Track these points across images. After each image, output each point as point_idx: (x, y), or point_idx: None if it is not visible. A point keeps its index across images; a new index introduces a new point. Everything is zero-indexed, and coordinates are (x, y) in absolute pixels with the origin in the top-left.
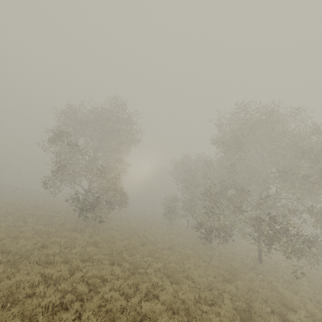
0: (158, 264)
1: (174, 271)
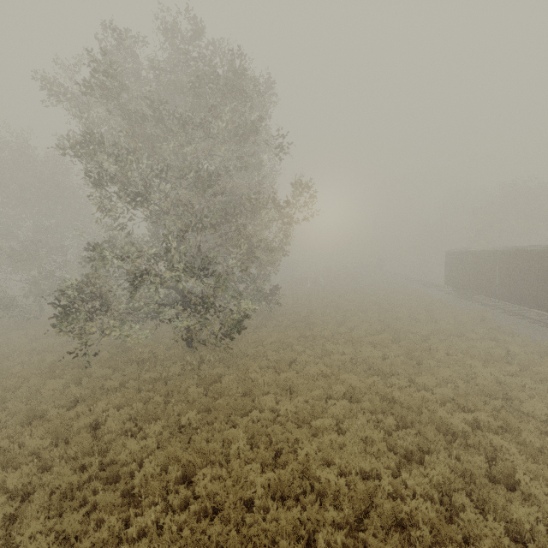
0: None
1: None
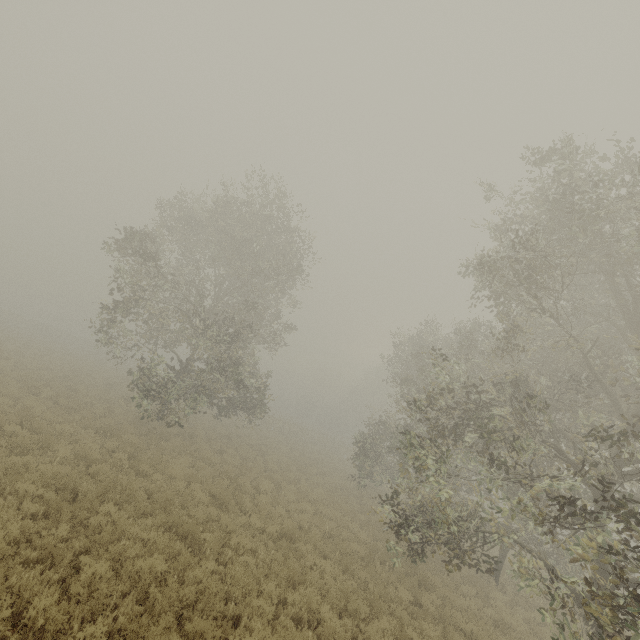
0: (149, 561)
1: (185, 603)
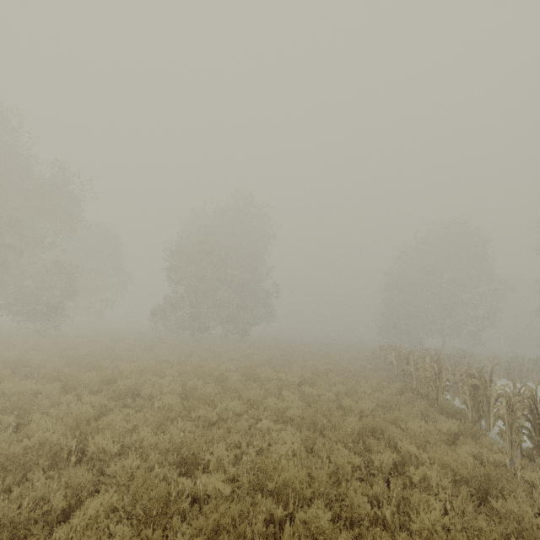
0: None
1: None
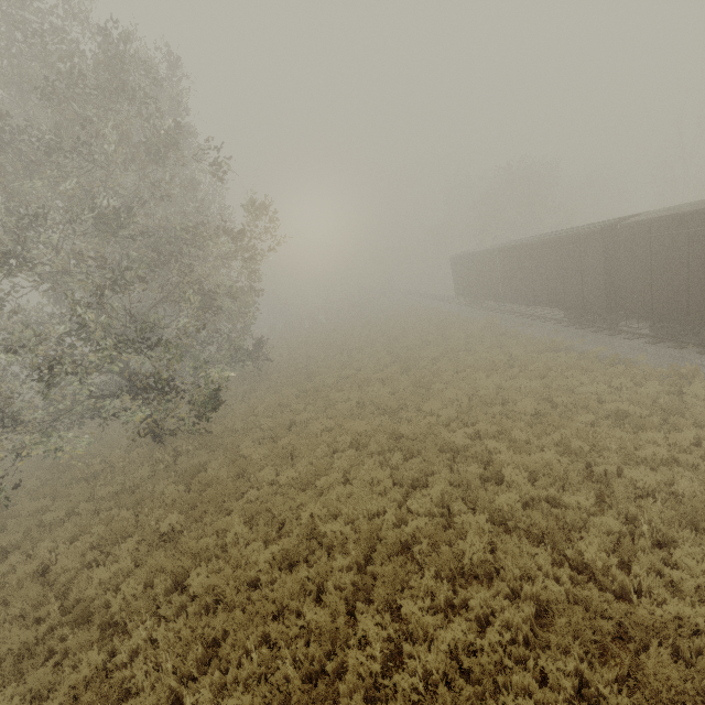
0: None
1: None
